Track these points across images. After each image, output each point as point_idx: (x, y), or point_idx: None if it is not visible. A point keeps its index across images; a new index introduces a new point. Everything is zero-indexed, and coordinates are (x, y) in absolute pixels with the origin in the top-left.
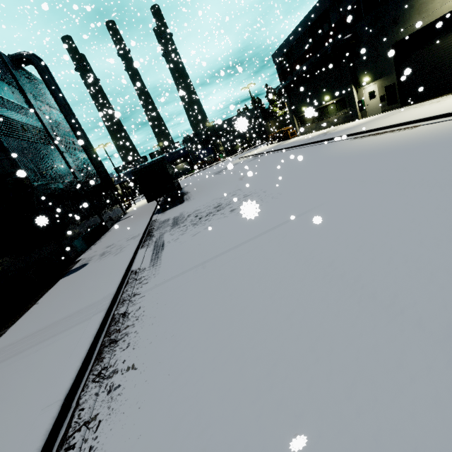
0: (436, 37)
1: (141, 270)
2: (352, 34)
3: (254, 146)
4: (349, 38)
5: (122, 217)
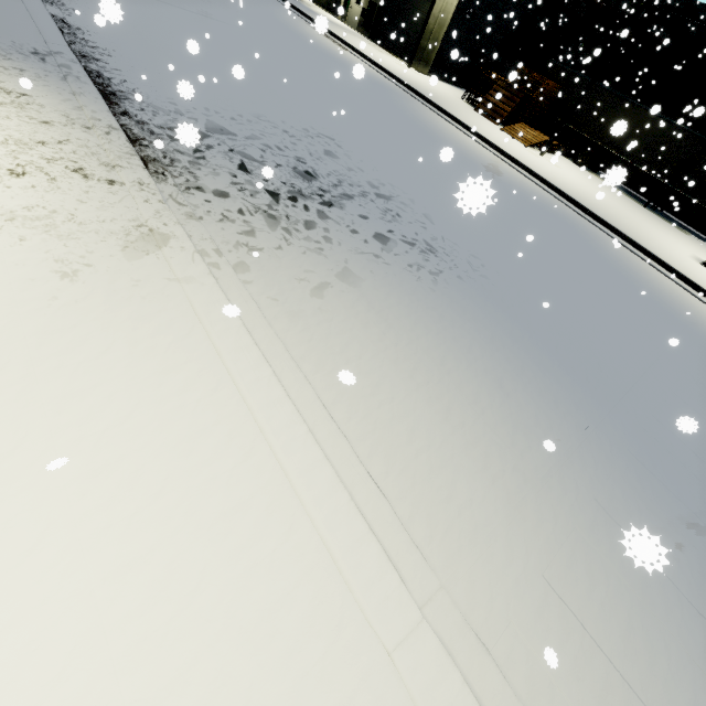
0: None
1: None
2: None
3: None
4: None
5: None
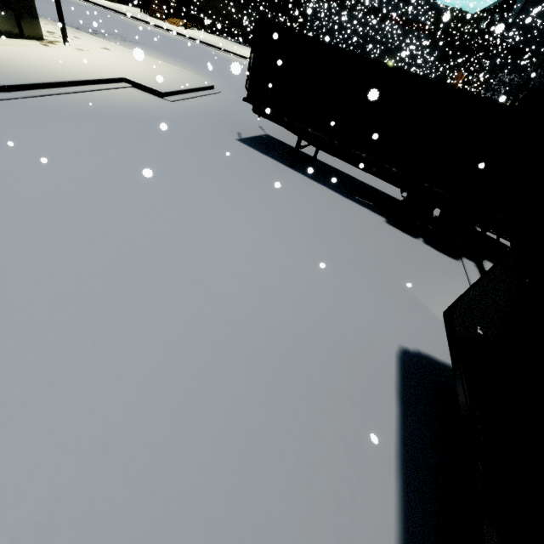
0: None
1: None
2: None
3: None
4: None
5: None
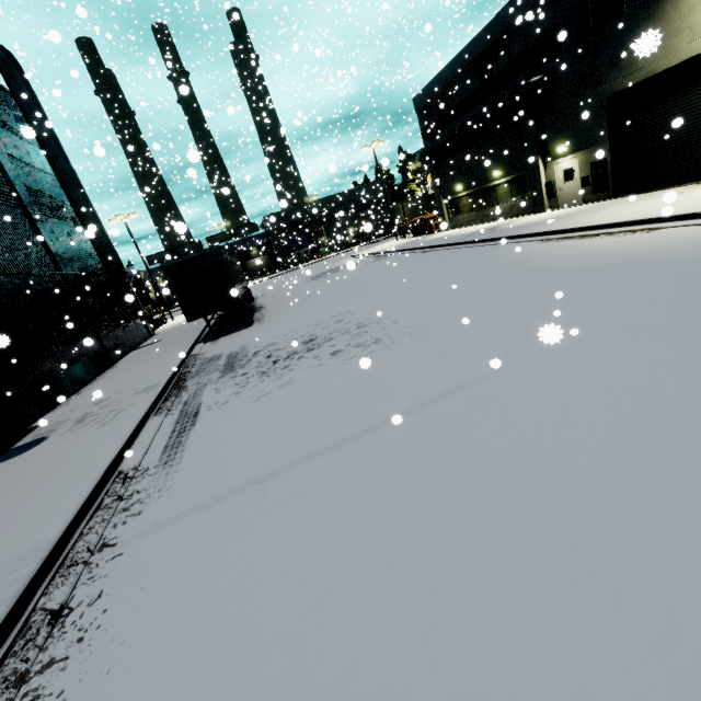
0: (678, 92)
1: (139, 473)
2: (544, 76)
3: (376, 240)
4: (540, 81)
5: (144, 342)
